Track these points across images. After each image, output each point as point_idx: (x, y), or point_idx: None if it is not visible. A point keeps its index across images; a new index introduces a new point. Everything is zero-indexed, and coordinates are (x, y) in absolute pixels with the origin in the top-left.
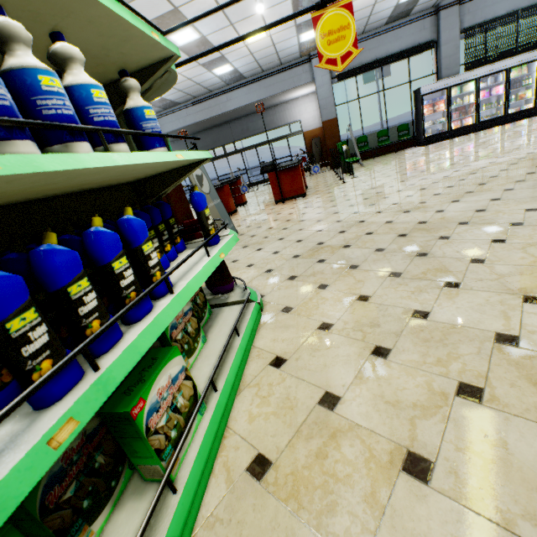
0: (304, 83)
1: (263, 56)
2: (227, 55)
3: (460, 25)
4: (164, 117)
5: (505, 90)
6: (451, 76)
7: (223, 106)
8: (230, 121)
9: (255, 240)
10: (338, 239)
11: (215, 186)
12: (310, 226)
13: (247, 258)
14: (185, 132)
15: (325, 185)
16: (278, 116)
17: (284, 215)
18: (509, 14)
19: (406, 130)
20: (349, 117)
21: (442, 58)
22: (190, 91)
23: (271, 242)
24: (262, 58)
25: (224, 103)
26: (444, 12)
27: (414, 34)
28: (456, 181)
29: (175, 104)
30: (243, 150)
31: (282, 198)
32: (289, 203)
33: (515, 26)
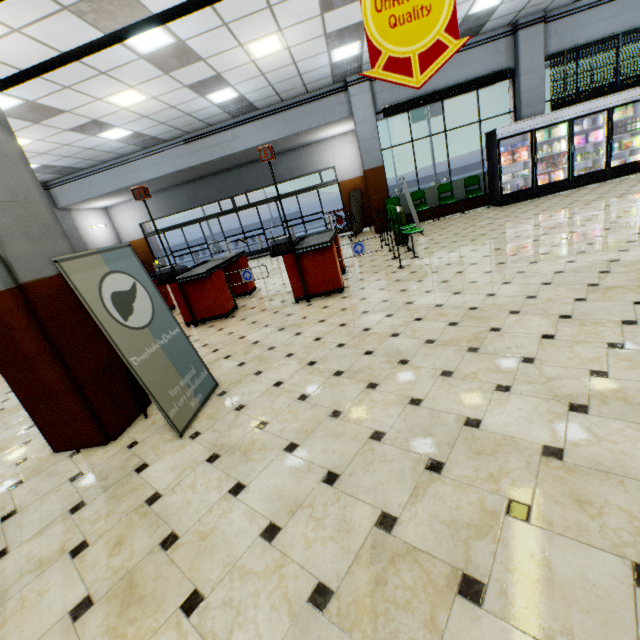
0: (339, 118)
1: (280, 79)
2: (226, 74)
3: (544, 50)
4: (145, 158)
5: (607, 136)
6: (537, 116)
7: (228, 146)
8: (240, 165)
9: (239, 430)
10: (433, 514)
11: (196, 275)
12: (355, 407)
13: (199, 532)
14: (143, 188)
15: (372, 268)
16: (304, 160)
17: (307, 340)
18: (607, 39)
19: (476, 184)
20: (393, 161)
21: (522, 91)
22: (178, 124)
23: (268, 459)
24: (279, 81)
25: (229, 142)
26: (524, 31)
27: (485, 60)
28: (629, 305)
29: (160, 141)
30: (259, 204)
31: (306, 294)
32: (317, 304)
33: (615, 54)
